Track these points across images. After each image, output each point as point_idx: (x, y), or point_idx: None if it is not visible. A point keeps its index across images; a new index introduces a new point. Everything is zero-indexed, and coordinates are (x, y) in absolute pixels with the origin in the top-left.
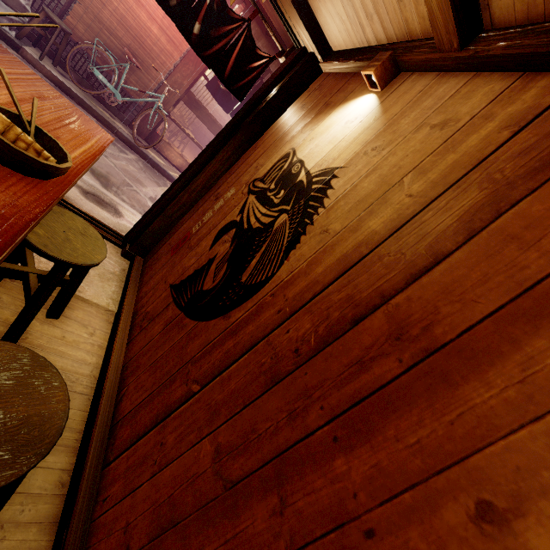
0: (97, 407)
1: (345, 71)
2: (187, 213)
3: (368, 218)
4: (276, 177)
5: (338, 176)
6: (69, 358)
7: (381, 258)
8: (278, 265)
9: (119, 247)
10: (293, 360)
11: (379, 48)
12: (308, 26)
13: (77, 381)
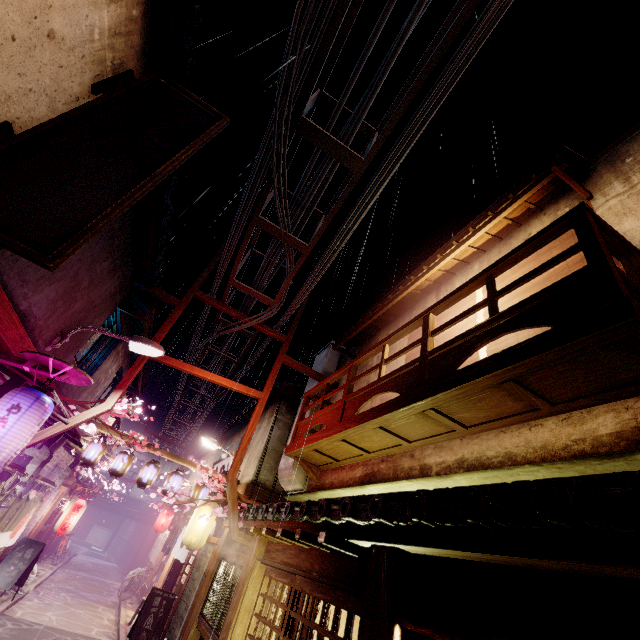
0: None
1: None
2: None
3: None
4: None
5: None
6: None
7: None
8: None
9: None
10: None
11: None
12: None
13: None
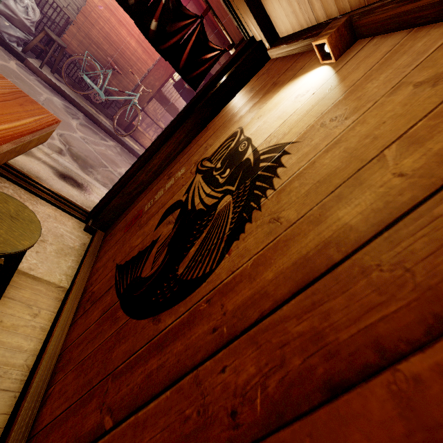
0: (16, 412)
1: (293, 53)
2: (144, 191)
3: (335, 206)
4: (222, 156)
5: (289, 152)
6: (1, 347)
7: (365, 271)
8: (217, 259)
9: (83, 222)
10: (228, 432)
11: (330, 22)
12: (255, 14)
13: (5, 375)
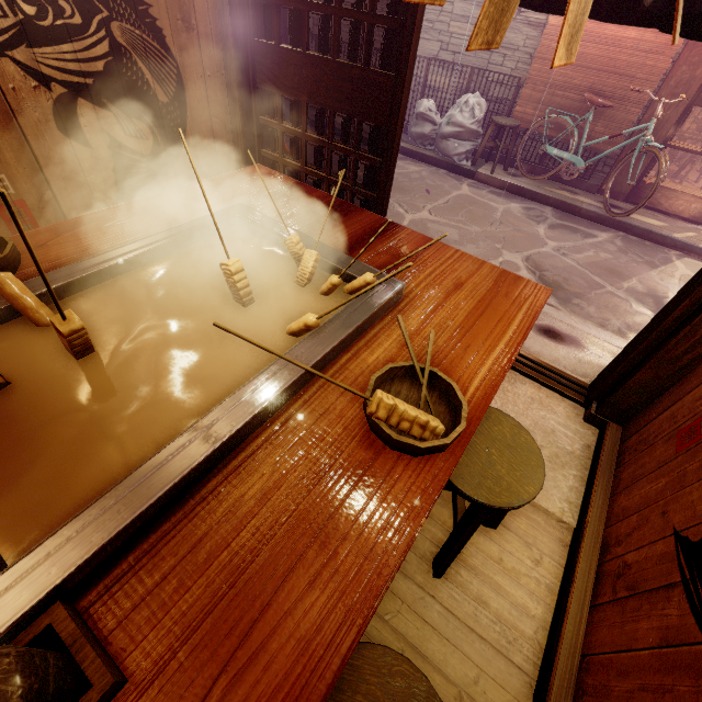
0: None
1: None
2: None
3: None
4: None
5: None
6: (505, 598)
7: None
8: None
9: (580, 404)
10: None
11: None
12: None
13: (515, 643)
